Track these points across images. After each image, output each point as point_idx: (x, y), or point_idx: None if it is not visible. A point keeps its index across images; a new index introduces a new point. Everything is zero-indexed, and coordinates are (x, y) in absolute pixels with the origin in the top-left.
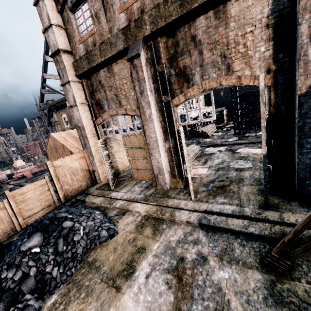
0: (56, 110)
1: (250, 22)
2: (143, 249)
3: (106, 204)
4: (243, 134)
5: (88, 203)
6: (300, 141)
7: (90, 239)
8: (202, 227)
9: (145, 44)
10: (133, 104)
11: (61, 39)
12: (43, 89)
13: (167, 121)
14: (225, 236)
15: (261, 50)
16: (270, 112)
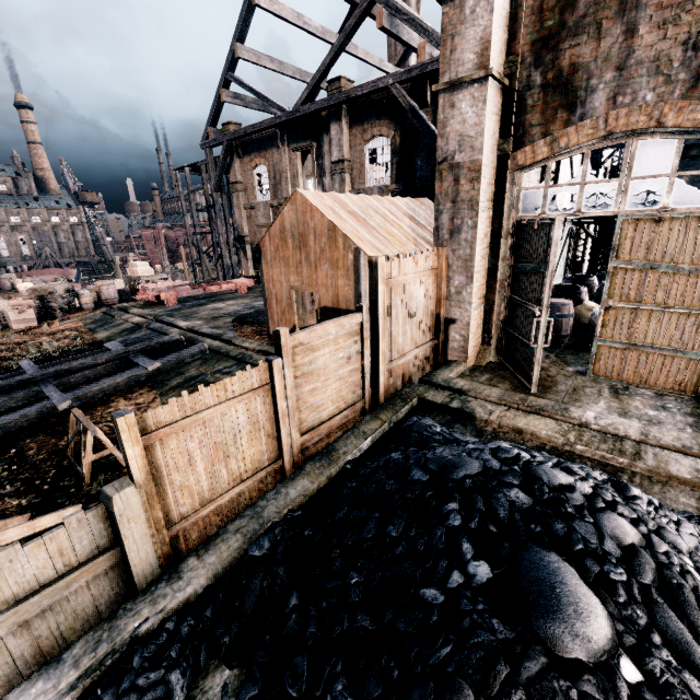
0: (243, 153)
1: None
2: None
3: (605, 453)
4: None
5: (491, 427)
6: None
7: None
8: None
9: None
10: None
11: None
12: (224, 88)
13: None
14: None
15: None
16: None
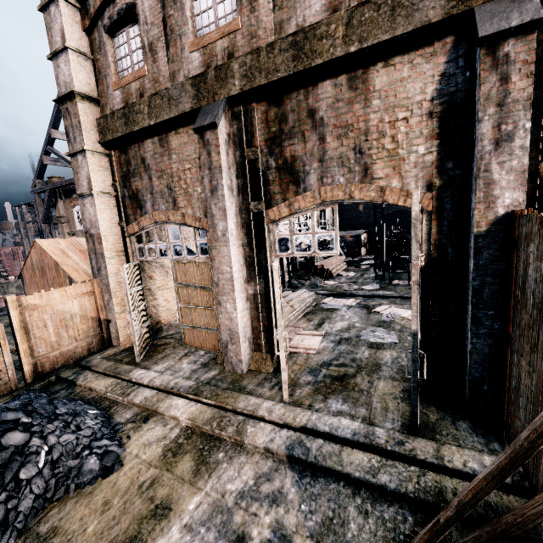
0: (65, 196)
1: (405, 104)
2: (165, 509)
3: (116, 395)
4: (388, 280)
5: (81, 389)
6: (475, 312)
7: (57, 477)
8: (293, 463)
9: (229, 109)
10: (198, 208)
11: (81, 76)
12: (46, 155)
13: (256, 246)
14: (334, 489)
15: (419, 150)
16: (430, 254)
